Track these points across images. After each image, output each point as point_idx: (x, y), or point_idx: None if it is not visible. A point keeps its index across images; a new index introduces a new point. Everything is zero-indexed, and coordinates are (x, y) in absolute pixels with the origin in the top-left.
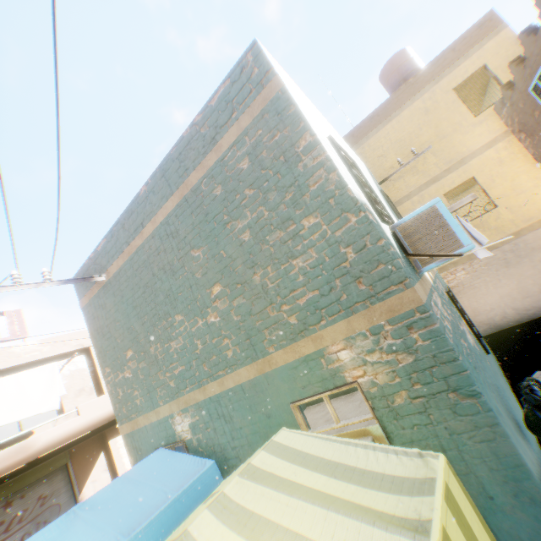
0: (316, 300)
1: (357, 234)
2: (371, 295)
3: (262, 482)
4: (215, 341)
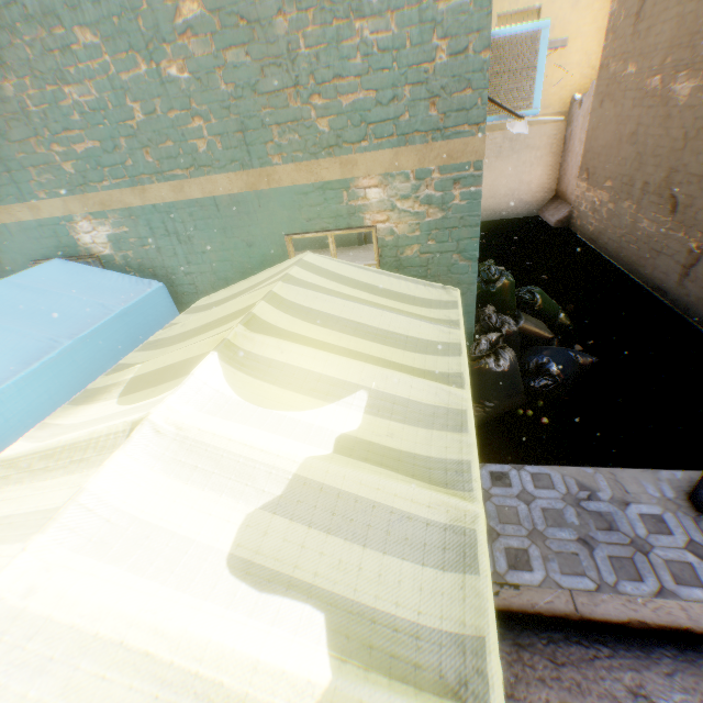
0: (368, 108)
1: (466, 25)
2: (438, 128)
3: (312, 289)
4: (176, 116)
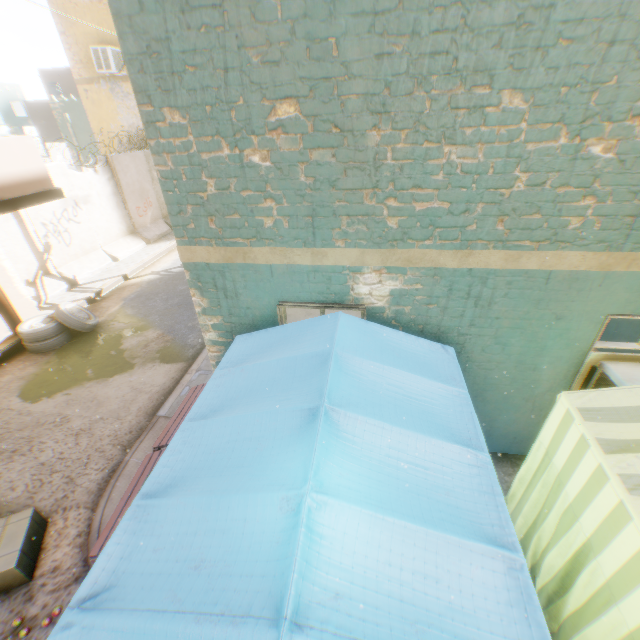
0: None
1: None
2: None
3: None
4: (565, 191)
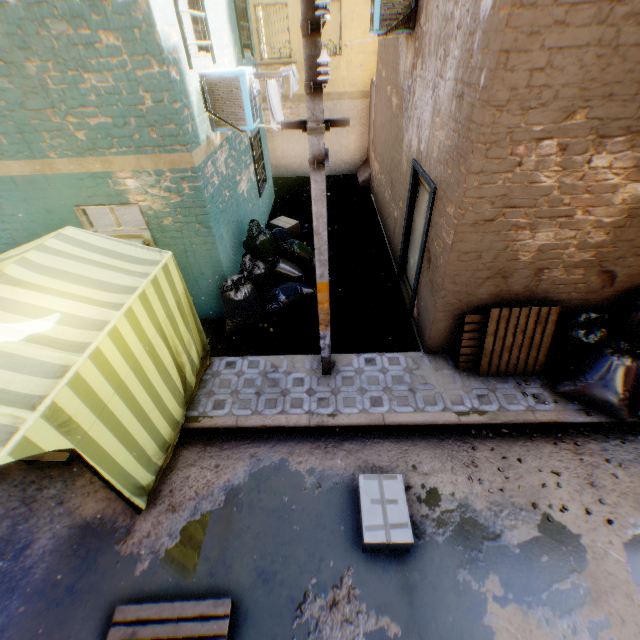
0: (110, 128)
1: (158, 87)
2: (161, 146)
3: (57, 255)
4: None
